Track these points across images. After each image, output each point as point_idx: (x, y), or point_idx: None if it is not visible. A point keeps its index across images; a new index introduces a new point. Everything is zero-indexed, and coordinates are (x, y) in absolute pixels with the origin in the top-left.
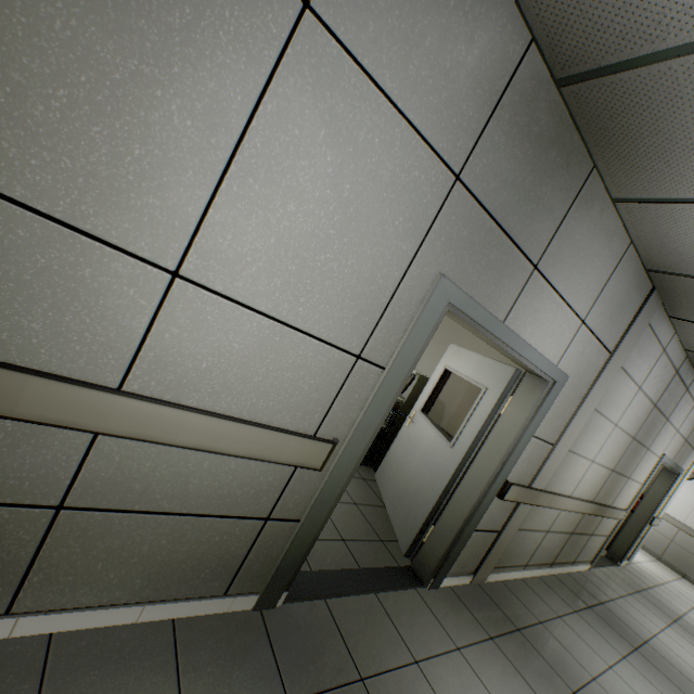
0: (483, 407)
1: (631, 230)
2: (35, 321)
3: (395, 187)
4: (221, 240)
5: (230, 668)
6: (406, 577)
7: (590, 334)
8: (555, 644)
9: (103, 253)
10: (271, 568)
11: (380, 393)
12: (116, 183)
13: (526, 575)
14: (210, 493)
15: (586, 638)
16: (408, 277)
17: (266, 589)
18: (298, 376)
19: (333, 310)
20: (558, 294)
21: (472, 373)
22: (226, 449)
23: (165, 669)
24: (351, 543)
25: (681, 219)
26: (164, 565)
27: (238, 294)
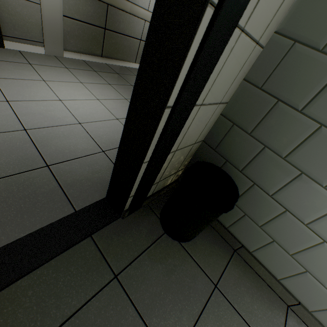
0: None
1: None
2: None
3: None
4: None
5: None
6: None
7: None
8: None
9: None
10: None
11: None
12: None
13: None
14: None
15: None
16: None
17: None
18: None
19: None
20: None
21: None
22: None
23: None
24: None
25: None
26: None
27: None
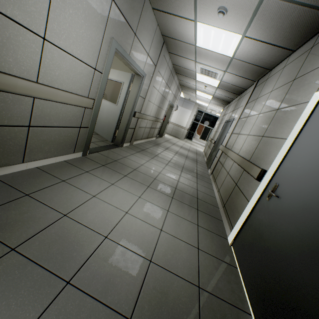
0: (124, 89)
1: (158, 20)
2: (10, 58)
3: (97, 3)
4: (54, 25)
5: (86, 164)
6: (114, 146)
7: (150, 59)
8: (151, 151)
9: (23, 31)
10: (83, 144)
11: (102, 82)
12: (22, 2)
13: (142, 142)
14: (65, 119)
15: (157, 149)
16: (104, 39)
17: (84, 149)
18: (81, 77)
19: (87, 52)
20: (142, 44)
21: (117, 78)
22: (69, 103)
23: (72, 166)
24: (95, 143)
25: (169, 19)
26: (58, 144)
27: (62, 46)
